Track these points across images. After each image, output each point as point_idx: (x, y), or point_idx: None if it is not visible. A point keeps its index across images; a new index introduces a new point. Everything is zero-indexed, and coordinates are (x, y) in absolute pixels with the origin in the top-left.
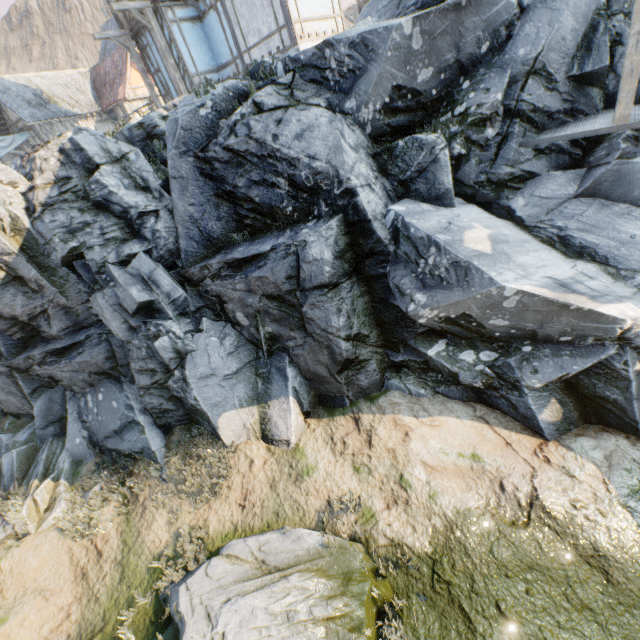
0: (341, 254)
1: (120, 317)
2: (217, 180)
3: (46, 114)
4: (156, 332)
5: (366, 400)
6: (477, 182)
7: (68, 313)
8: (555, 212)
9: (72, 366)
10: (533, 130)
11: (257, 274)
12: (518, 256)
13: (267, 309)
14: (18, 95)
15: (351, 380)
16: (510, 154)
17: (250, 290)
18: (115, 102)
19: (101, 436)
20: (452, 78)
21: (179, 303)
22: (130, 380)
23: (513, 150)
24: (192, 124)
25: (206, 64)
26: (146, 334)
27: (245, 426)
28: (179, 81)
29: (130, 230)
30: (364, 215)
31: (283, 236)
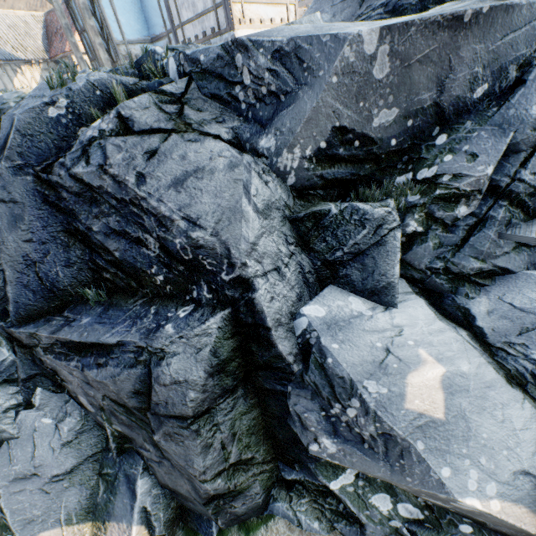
0: (221, 366)
1: None
2: (67, 213)
3: None
4: None
5: (240, 530)
6: (430, 267)
7: None
8: (532, 335)
9: None
10: (521, 215)
11: (93, 375)
12: (482, 421)
13: (113, 410)
14: None
15: (222, 508)
16: (485, 245)
17: (90, 383)
18: (62, 52)
19: None
20: (423, 126)
21: (2, 368)
22: None
23: (490, 240)
24: (35, 127)
25: (137, 32)
26: None
27: None
28: (100, 47)
29: None
30: (262, 319)
31: (140, 323)
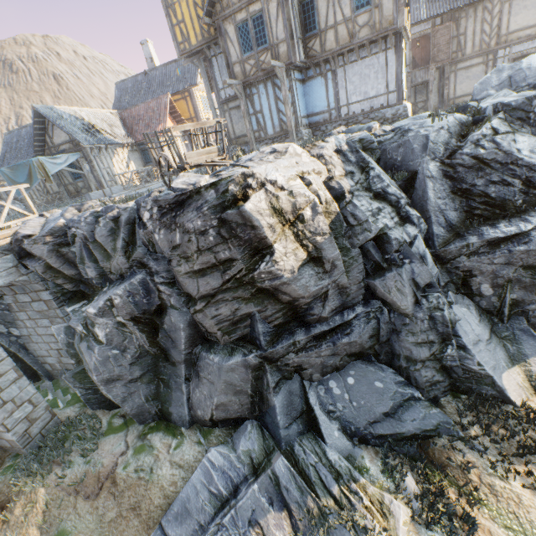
0: None
1: (411, 291)
2: (455, 180)
3: (97, 140)
4: (436, 304)
5: None
6: None
7: (339, 294)
8: None
9: (331, 349)
10: None
11: (525, 248)
12: None
13: (519, 278)
14: (70, 122)
15: None
16: None
17: (508, 263)
18: (152, 136)
19: (362, 423)
20: None
21: (434, 279)
22: (382, 358)
23: None
24: (436, 140)
25: (303, 111)
26: (428, 306)
27: (519, 385)
28: (291, 120)
29: (397, 217)
30: None
31: (531, 220)
